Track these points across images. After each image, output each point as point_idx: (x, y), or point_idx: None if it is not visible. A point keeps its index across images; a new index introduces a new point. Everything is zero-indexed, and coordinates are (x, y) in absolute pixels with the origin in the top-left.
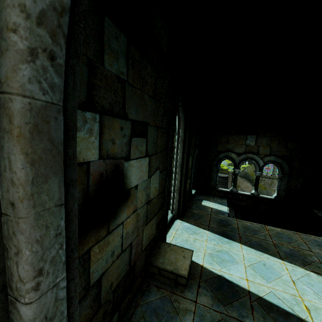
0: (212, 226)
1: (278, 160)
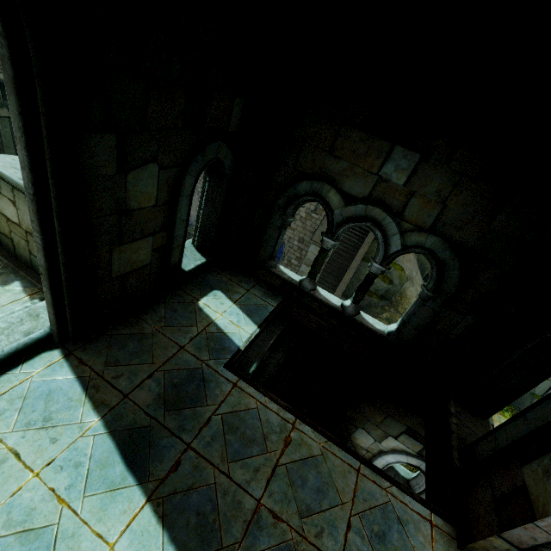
0: (136, 397)
1: (444, 254)
